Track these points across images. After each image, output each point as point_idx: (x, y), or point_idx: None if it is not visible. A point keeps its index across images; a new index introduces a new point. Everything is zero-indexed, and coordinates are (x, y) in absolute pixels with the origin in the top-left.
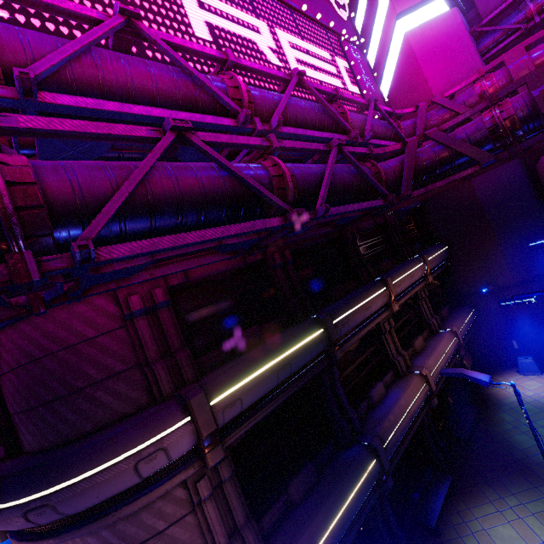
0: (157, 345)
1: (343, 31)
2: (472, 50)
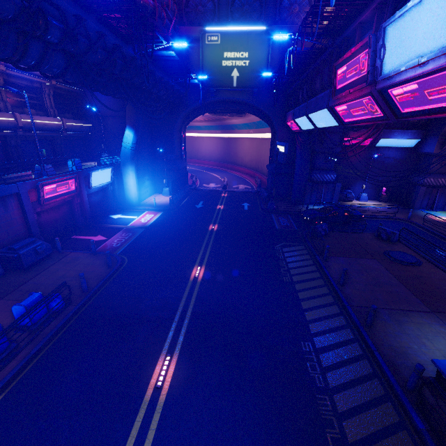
0: None
1: None
2: None
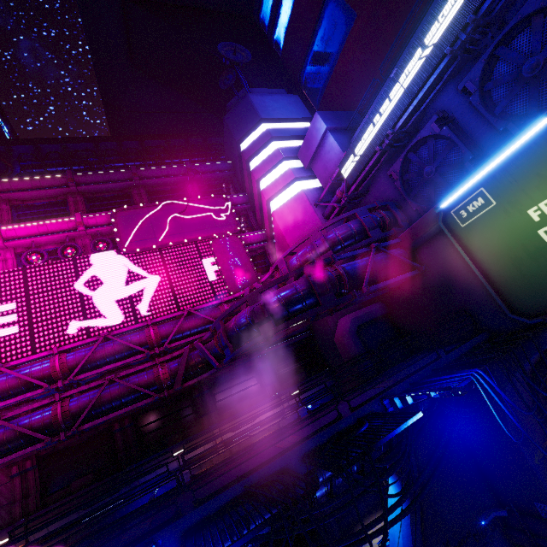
0: (24, 491)
1: (214, 235)
2: (316, 219)
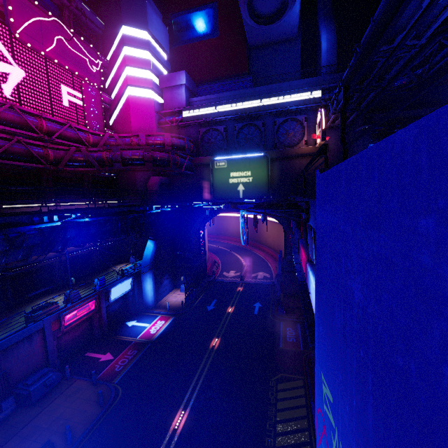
0: None
1: (86, 78)
2: (154, 120)
